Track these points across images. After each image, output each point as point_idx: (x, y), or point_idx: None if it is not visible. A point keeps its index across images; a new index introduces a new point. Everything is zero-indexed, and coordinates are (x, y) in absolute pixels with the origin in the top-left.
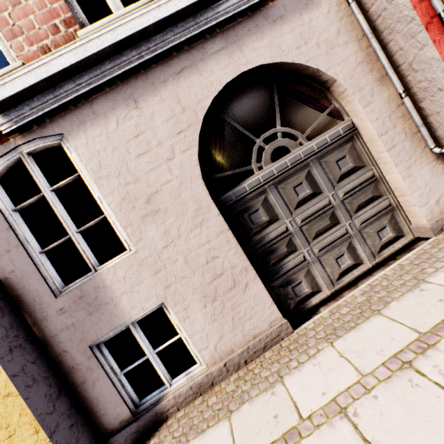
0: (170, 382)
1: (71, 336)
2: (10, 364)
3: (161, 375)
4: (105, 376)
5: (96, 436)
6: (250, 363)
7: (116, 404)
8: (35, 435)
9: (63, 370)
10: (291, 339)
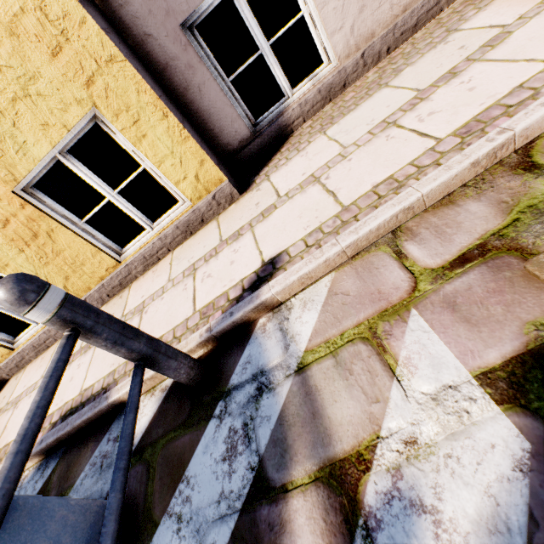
0: (290, 92)
1: (150, 7)
2: (91, 12)
3: (280, 79)
4: (212, 79)
5: (218, 156)
6: (392, 54)
7: (231, 119)
8: (165, 121)
9: (155, 70)
10: (454, 7)
